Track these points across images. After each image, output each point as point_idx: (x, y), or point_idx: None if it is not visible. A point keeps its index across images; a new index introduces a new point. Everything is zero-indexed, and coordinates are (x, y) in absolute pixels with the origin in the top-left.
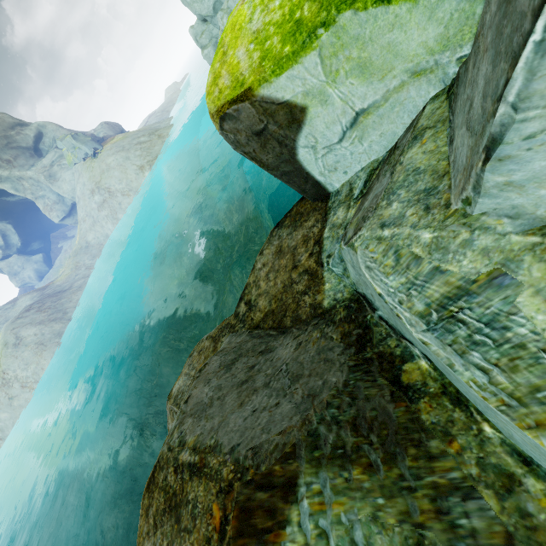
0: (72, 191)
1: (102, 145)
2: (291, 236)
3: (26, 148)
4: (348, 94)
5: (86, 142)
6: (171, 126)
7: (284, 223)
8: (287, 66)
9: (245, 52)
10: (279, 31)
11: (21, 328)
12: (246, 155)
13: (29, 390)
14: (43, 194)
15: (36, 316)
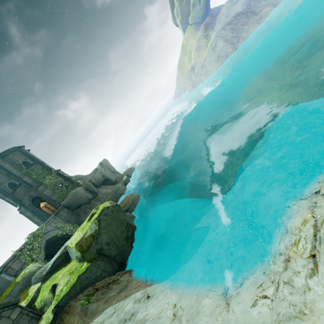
0: None
1: None
2: None
3: None
4: None
5: None
6: None
7: None
8: None
9: None
10: None
11: (219, 38)
12: None
13: (205, 77)
14: None
15: (228, 33)
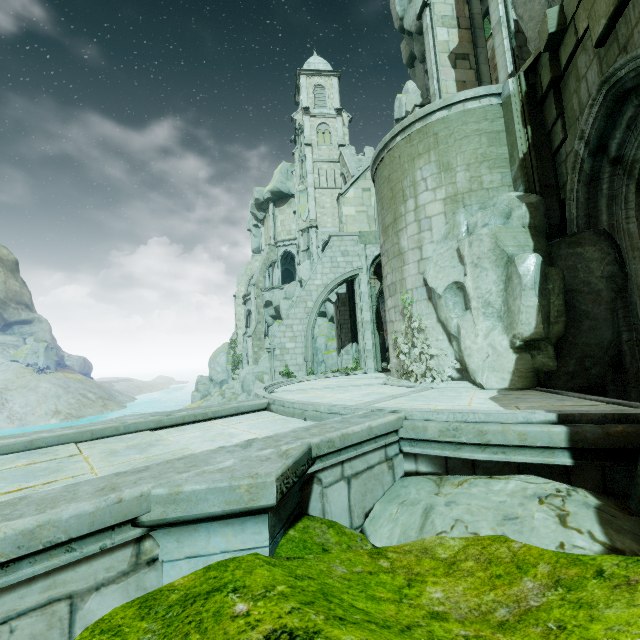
0: None
1: (58, 369)
2: None
3: (4, 318)
4: None
5: (51, 358)
6: (123, 406)
7: None
8: None
9: None
10: None
11: None
12: None
13: None
14: None
15: None
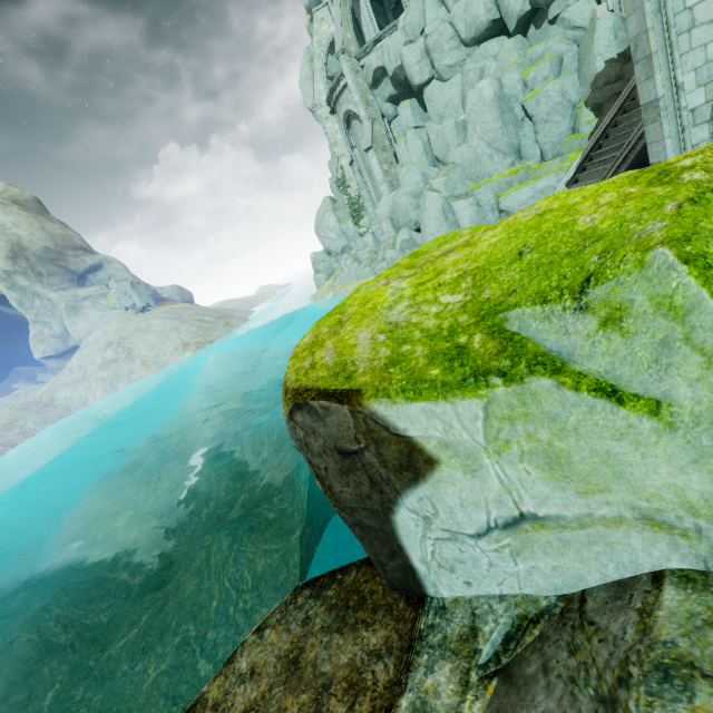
0: (86, 333)
1: (159, 304)
2: (328, 640)
3: (72, 270)
4: (516, 481)
5: (143, 294)
6: (246, 320)
7: (326, 590)
8: (429, 396)
9: (369, 338)
10: (428, 343)
11: None
12: (311, 467)
13: None
14: (48, 321)
15: None
